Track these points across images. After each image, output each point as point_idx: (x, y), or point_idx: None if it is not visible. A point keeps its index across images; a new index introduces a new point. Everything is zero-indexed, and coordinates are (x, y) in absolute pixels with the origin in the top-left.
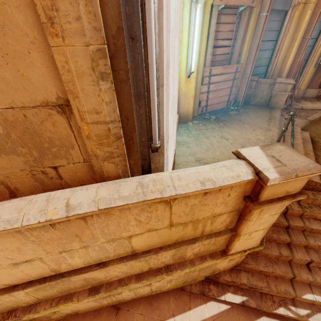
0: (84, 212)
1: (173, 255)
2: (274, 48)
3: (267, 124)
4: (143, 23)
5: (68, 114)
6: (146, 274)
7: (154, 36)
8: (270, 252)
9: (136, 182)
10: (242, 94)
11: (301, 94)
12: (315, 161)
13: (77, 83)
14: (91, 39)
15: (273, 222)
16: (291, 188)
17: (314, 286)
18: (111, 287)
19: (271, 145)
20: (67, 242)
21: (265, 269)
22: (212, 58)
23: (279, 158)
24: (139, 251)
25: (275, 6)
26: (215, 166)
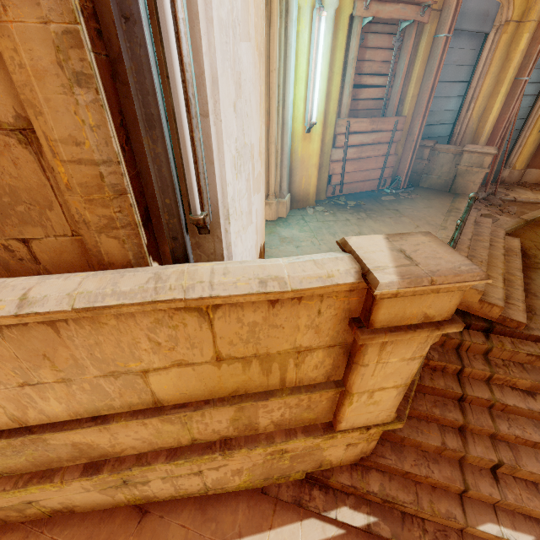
0: (47, 311)
1: (233, 420)
2: (464, 95)
3: (443, 219)
4: (156, 0)
5: (38, 147)
6: (186, 450)
7: (170, 20)
8: (424, 440)
9: (151, 273)
10: (405, 168)
11: (516, 177)
12: (523, 286)
13: (37, 87)
14: (50, 12)
15: (412, 375)
16: (432, 309)
17: (502, 511)
18: (122, 465)
19: (405, 235)
20: (30, 366)
21: (413, 470)
22: (353, 104)
23: (410, 254)
24: (167, 402)
25: (464, 24)
26: (297, 259)
